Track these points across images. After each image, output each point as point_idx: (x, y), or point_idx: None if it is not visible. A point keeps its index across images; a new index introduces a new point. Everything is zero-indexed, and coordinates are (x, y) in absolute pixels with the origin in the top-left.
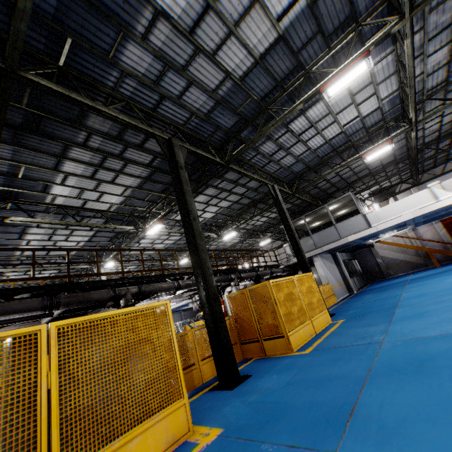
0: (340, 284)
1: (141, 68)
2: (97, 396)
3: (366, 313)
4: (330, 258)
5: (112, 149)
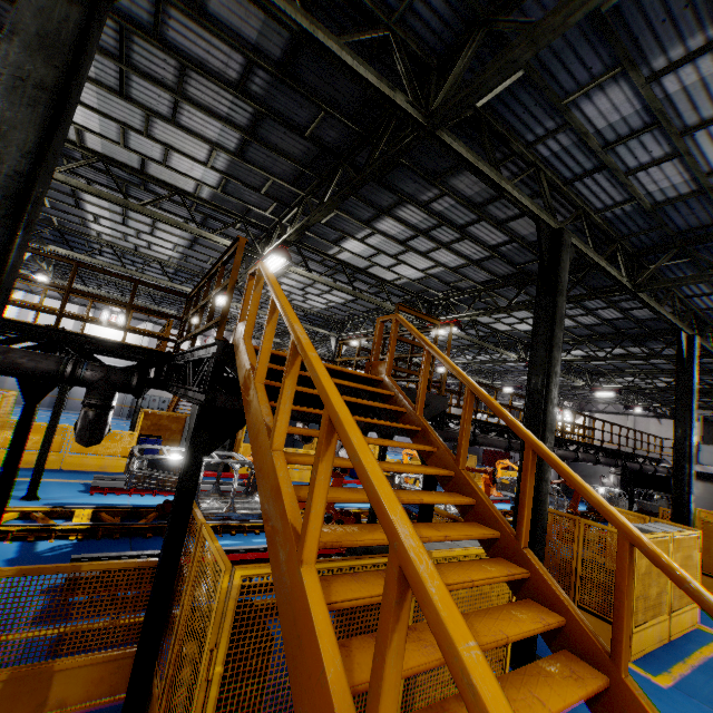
0: None
1: None
2: None
3: None
4: None
5: (592, 305)
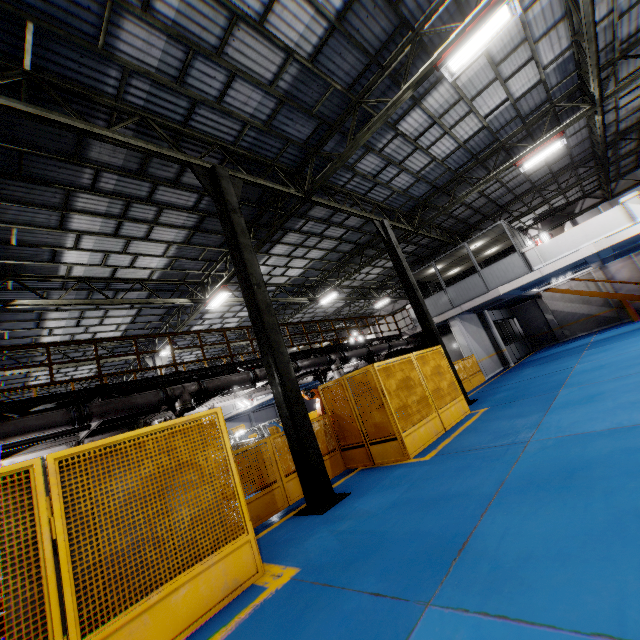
0: (489, 355)
1: (152, 59)
2: (124, 542)
3: (518, 398)
4: (475, 320)
5: (136, 190)
